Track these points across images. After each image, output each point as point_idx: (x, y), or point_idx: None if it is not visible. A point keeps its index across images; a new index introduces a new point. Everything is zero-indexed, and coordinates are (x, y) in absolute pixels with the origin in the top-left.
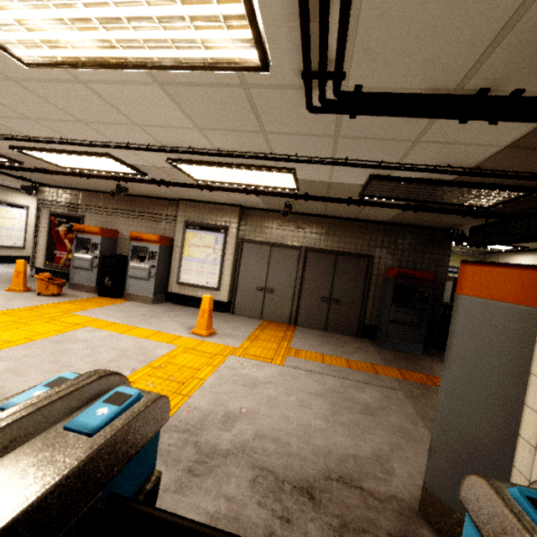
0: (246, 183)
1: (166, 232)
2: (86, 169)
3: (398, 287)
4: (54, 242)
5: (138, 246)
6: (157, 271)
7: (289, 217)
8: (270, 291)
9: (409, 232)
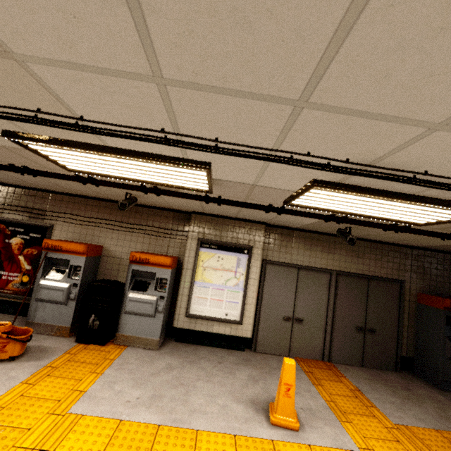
0: (361, 213)
1: (170, 250)
2: (114, 175)
3: (446, 318)
4: (2, 258)
5: (141, 270)
6: (165, 303)
7: (317, 237)
8: (299, 321)
9: (434, 257)
